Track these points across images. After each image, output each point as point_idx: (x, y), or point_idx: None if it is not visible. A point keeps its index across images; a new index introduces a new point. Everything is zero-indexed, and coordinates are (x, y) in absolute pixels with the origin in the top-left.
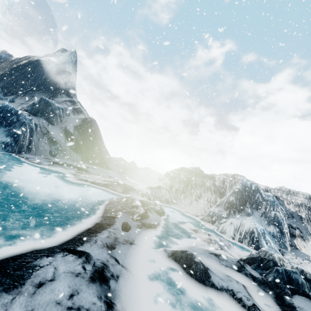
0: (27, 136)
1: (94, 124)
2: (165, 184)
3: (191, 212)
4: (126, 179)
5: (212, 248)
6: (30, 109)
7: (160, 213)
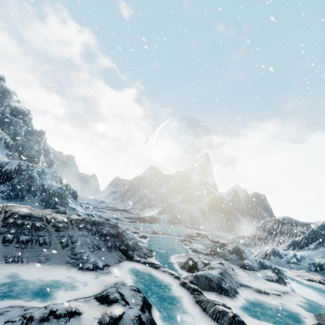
0: (178, 215)
1: (220, 199)
2: (250, 234)
3: None
4: None
5: None
6: (181, 200)
7: (212, 241)
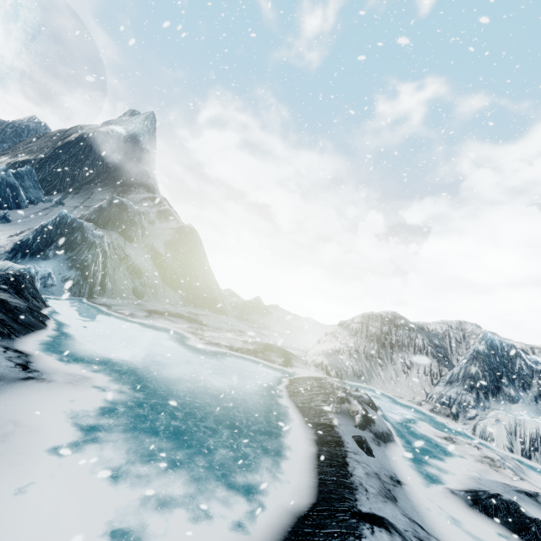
0: (100, 266)
1: (195, 236)
2: (345, 345)
3: (403, 395)
4: (262, 333)
5: (505, 478)
6: (95, 218)
7: (373, 406)
